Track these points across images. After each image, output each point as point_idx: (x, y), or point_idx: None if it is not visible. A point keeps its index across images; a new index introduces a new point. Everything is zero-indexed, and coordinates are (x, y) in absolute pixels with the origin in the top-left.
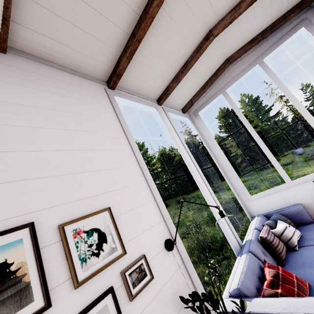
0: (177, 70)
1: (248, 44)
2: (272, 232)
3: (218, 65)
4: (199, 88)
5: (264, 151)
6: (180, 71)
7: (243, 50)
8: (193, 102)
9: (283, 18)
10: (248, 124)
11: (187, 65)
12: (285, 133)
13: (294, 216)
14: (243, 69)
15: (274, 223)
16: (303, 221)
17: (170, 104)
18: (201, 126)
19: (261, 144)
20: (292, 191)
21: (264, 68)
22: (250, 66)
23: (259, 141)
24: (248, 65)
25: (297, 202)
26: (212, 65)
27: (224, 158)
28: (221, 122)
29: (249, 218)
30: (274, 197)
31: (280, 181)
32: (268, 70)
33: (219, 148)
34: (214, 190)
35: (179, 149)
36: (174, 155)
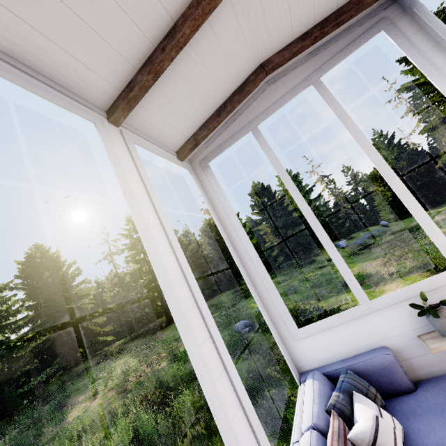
0: (151, 43)
1: (297, 41)
2: (352, 442)
3: (244, 71)
4: (210, 112)
5: (323, 242)
6: (160, 48)
7: (289, 51)
8: (198, 140)
9: (356, 2)
10: (295, 190)
11: (175, 34)
12: (327, 220)
13: (378, 376)
14: (288, 91)
15: (348, 401)
16: (395, 387)
17: (147, 132)
18: (214, 189)
19: (317, 228)
20: (371, 320)
21: (322, 93)
22: (300, 87)
23: (313, 221)
24: (296, 85)
25: (379, 343)
26: (234, 68)
27: (253, 251)
28: (253, 201)
29: (296, 377)
30: (339, 332)
31: (325, 282)
32: (329, 97)
33: (244, 232)
34: (242, 295)
35: (141, 226)
36: (188, 242)
